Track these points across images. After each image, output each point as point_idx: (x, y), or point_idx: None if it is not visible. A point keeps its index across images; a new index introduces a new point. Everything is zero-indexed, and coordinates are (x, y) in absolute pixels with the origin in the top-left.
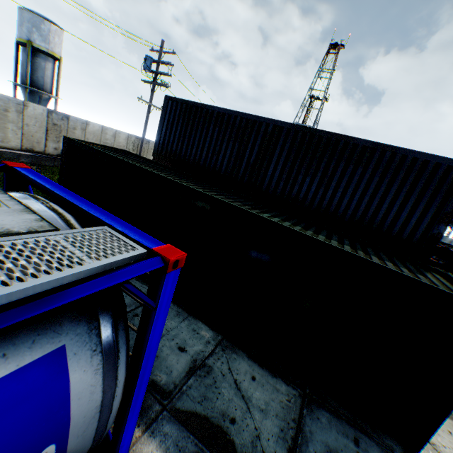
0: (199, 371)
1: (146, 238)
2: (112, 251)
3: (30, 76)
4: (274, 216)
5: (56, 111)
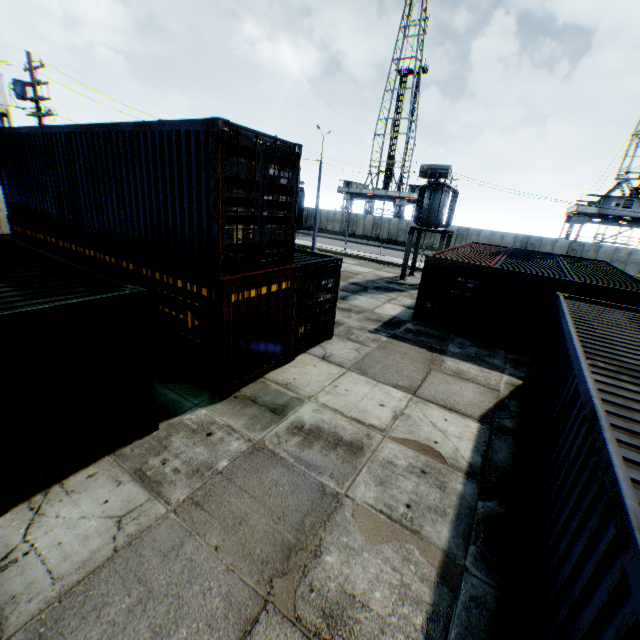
0: None
1: None
2: None
3: None
4: None
5: None
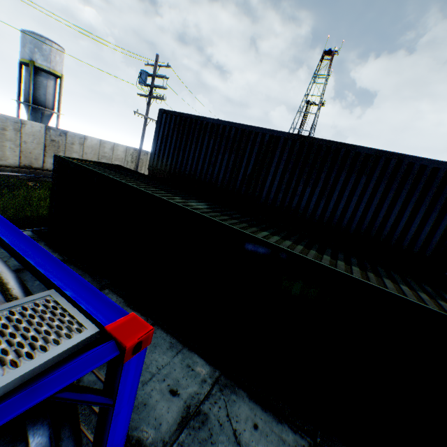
0: (192, 422)
1: (103, 306)
2: (45, 340)
3: (33, 94)
4: (274, 234)
5: (54, 127)
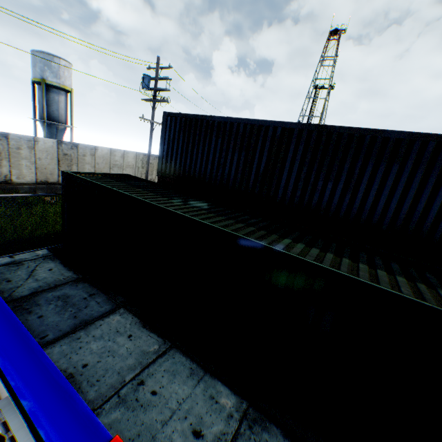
0: None
1: (74, 425)
2: None
3: (47, 111)
4: (296, 241)
5: (65, 141)
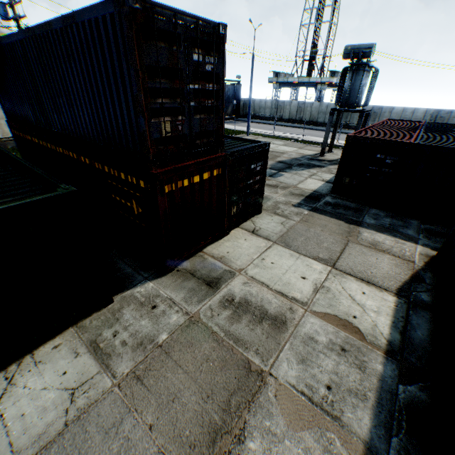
0: None
1: None
2: None
3: None
4: None
5: None
